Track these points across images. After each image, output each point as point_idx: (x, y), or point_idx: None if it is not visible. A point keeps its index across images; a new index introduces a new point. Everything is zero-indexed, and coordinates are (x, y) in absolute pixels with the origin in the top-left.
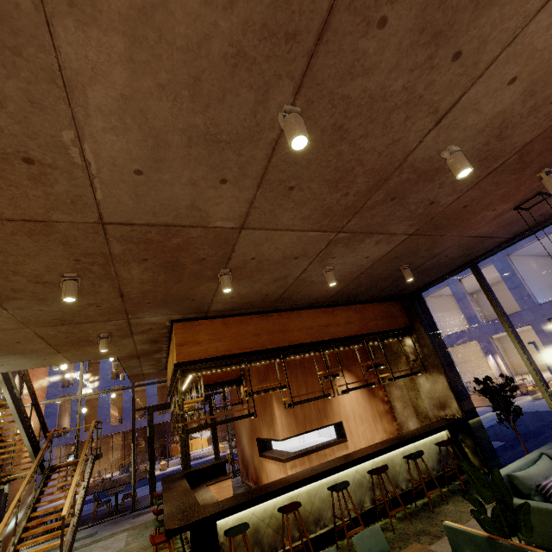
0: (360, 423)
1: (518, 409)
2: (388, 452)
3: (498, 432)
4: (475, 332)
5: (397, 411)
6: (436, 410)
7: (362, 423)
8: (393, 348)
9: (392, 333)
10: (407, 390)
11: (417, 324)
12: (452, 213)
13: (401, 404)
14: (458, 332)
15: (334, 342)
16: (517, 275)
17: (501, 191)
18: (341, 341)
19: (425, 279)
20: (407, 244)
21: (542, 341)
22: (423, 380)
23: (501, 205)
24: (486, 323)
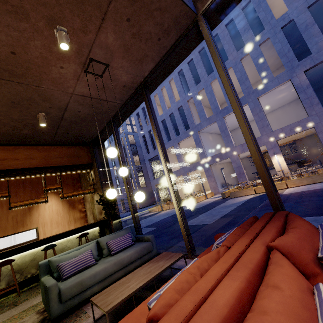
0: (56, 226)
1: (113, 213)
2: (37, 247)
3: (162, 222)
4: (182, 171)
5: (88, 217)
6: (99, 215)
7: (58, 227)
8: (87, 178)
9: (72, 167)
10: (91, 203)
11: (94, 162)
12: (7, 58)
13: (89, 212)
14: (175, 171)
15: (6, 172)
16: (201, 142)
17: (37, 42)
18: (15, 171)
19: (89, 130)
20: (3, 88)
21: (206, 175)
22: (96, 197)
23: (64, 64)
24: (187, 166)
